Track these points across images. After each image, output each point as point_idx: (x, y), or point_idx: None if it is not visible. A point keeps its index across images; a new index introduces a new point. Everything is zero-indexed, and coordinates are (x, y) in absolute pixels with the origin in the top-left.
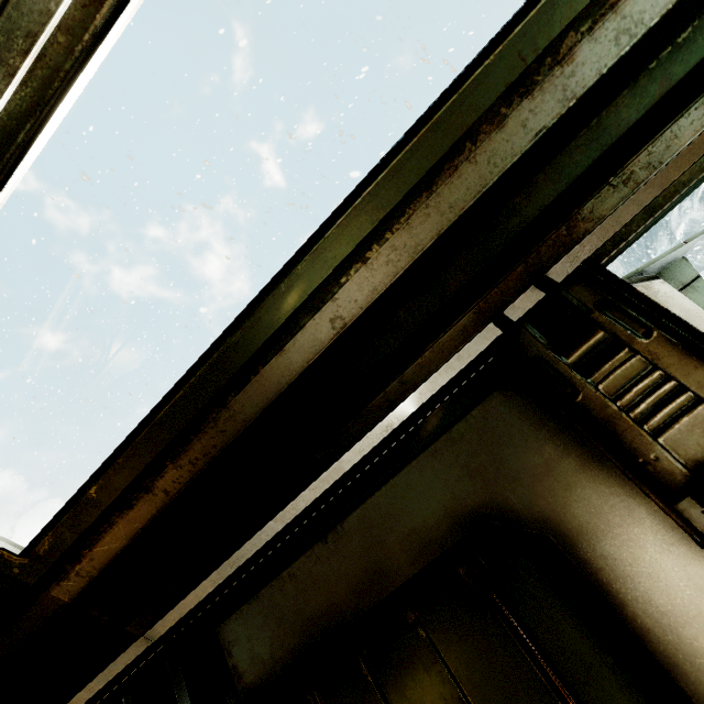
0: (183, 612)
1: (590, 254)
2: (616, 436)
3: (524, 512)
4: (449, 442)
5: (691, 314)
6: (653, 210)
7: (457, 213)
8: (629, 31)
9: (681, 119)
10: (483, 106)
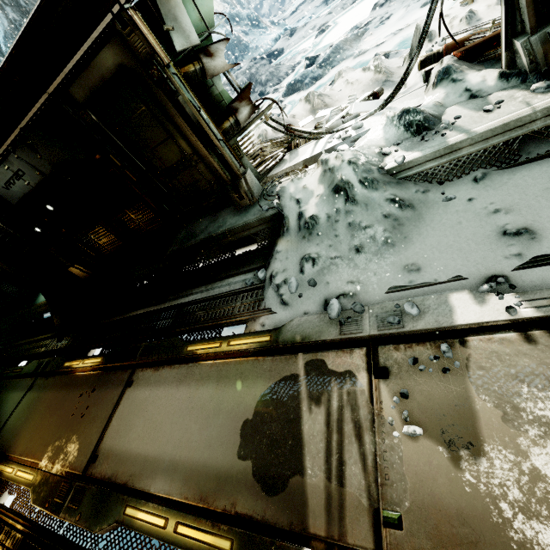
0: (55, 86)
1: None
2: (135, 53)
3: (129, 65)
4: (110, 45)
5: (177, 4)
6: None
7: None
8: None
9: None
10: None
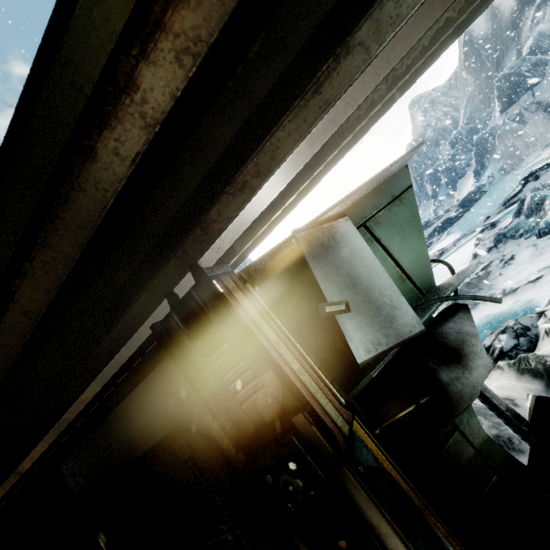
0: (32, 460)
1: (231, 244)
2: (221, 401)
3: (200, 421)
4: (159, 374)
5: (356, 252)
6: (277, 207)
7: (90, 231)
8: (190, 50)
9: (278, 132)
10: (61, 140)
